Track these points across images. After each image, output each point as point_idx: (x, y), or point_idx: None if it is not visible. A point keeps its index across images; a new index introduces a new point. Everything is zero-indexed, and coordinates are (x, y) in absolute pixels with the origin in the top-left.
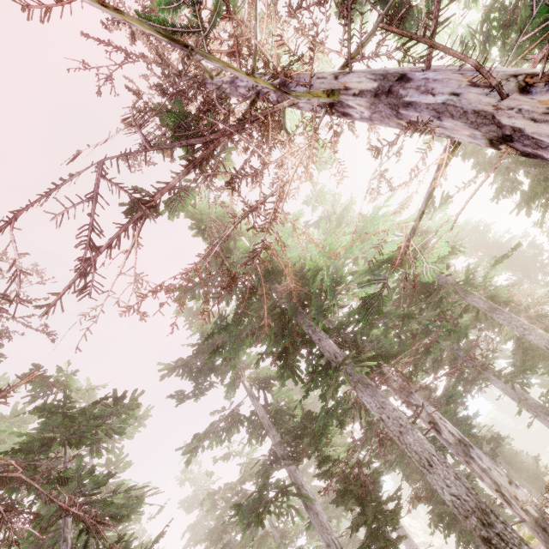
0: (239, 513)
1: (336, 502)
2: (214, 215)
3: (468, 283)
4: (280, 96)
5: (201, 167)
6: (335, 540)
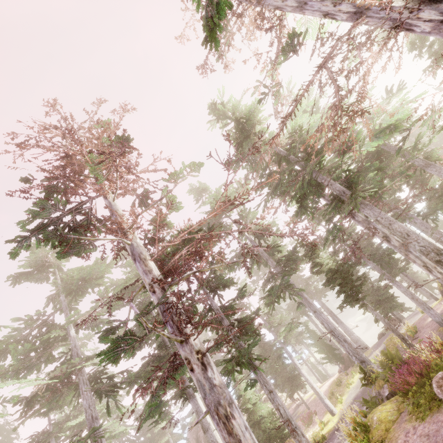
0: (272, 292)
1: (325, 285)
2: (241, 110)
3: (415, 147)
4: (352, 16)
5: (275, 70)
6: (318, 310)
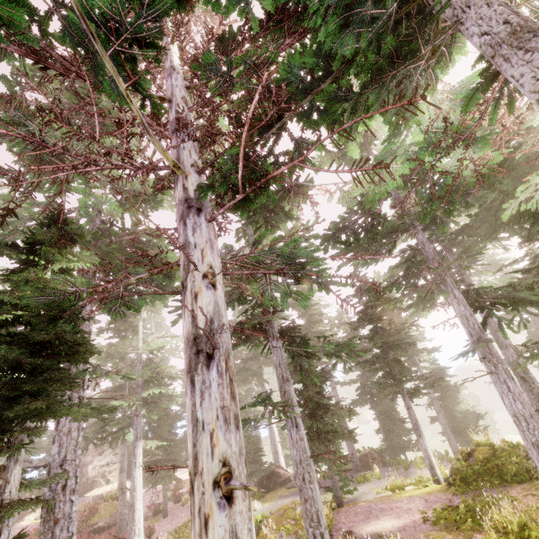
0: None
1: None
2: None
3: None
4: None
5: None
6: (76, 400)
